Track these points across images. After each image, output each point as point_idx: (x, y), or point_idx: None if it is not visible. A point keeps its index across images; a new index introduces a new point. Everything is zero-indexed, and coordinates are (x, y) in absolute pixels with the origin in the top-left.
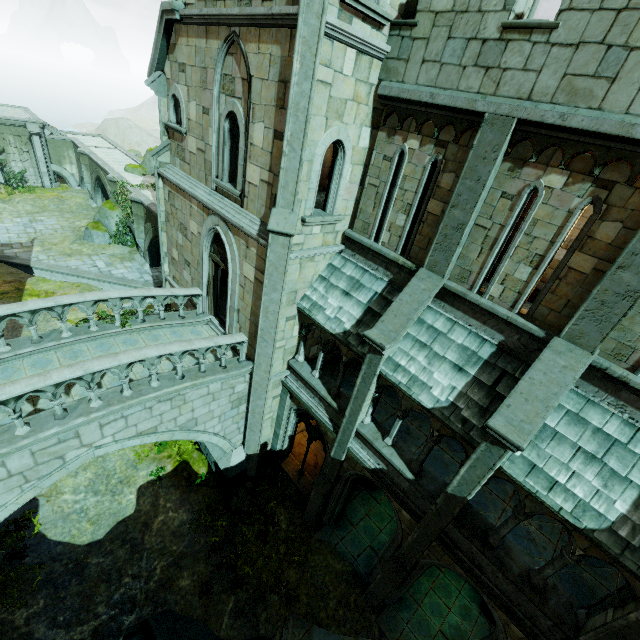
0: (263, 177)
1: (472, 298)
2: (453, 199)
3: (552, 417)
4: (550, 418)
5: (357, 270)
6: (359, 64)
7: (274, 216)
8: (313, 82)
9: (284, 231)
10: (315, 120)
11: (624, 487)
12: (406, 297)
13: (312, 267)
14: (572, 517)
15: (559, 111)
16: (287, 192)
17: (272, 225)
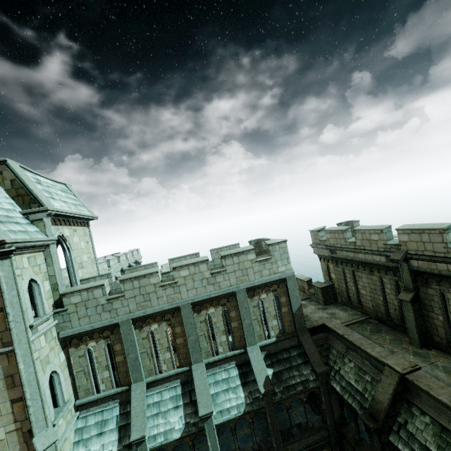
0: (9, 429)
1: (160, 377)
2: (126, 352)
3: (212, 389)
4: (211, 390)
5: (97, 415)
6: (47, 337)
7: (37, 442)
8: (35, 365)
9: (51, 443)
10: (38, 376)
11: (238, 388)
12: (135, 403)
13: (67, 444)
14: (239, 413)
15: (142, 312)
16: (39, 422)
17: (40, 448)
